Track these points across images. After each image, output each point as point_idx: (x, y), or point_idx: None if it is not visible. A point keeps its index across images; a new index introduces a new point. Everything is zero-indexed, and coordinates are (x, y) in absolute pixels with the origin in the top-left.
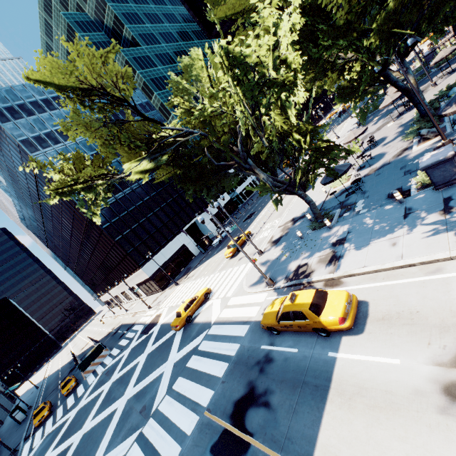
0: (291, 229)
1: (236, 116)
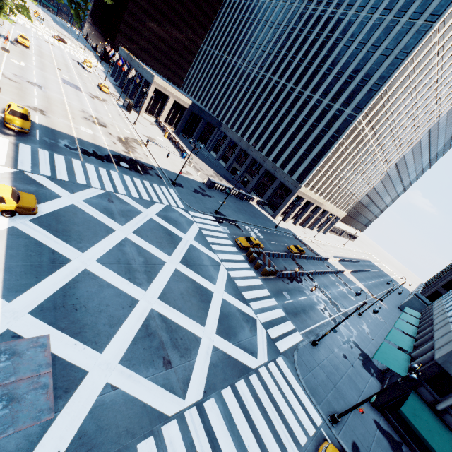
0: None
1: None
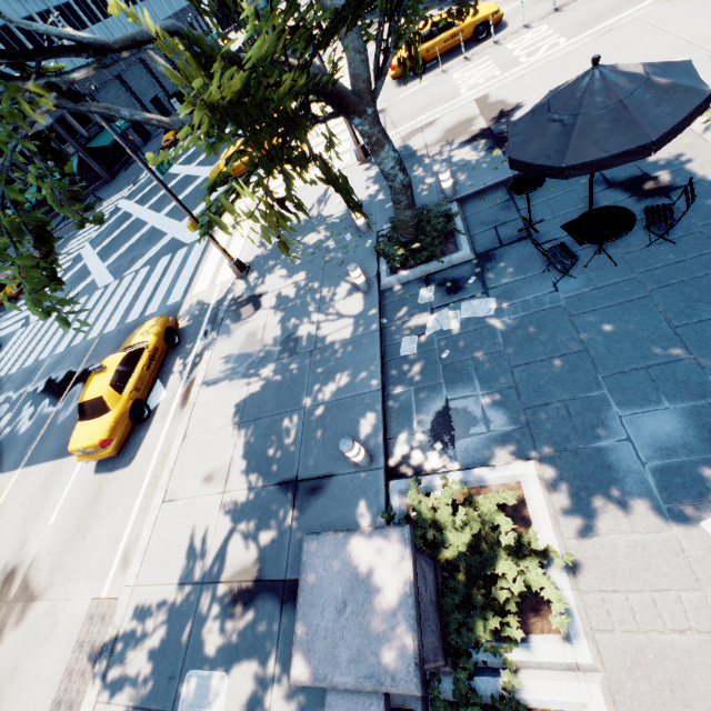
0: (439, 157)
1: None
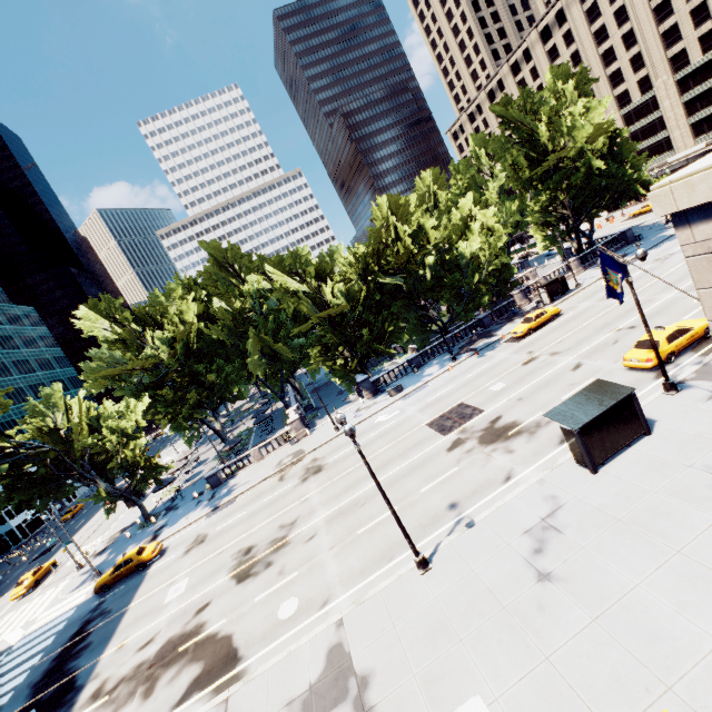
0: (120, 536)
1: (106, 447)
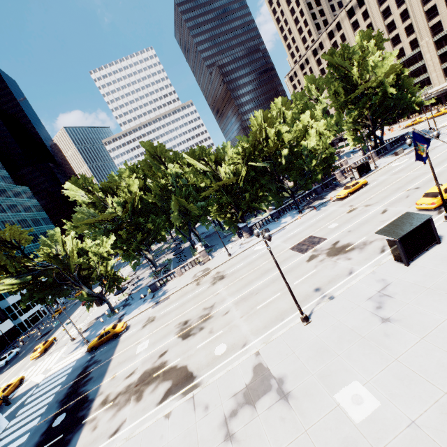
0: (95, 322)
1: (91, 265)
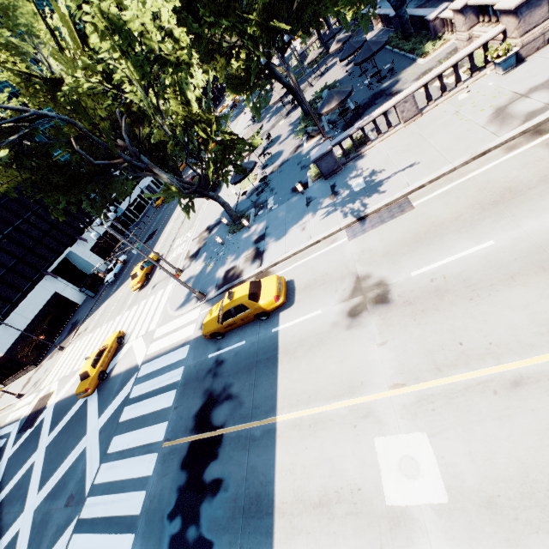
0: (209, 238)
1: (126, 95)
